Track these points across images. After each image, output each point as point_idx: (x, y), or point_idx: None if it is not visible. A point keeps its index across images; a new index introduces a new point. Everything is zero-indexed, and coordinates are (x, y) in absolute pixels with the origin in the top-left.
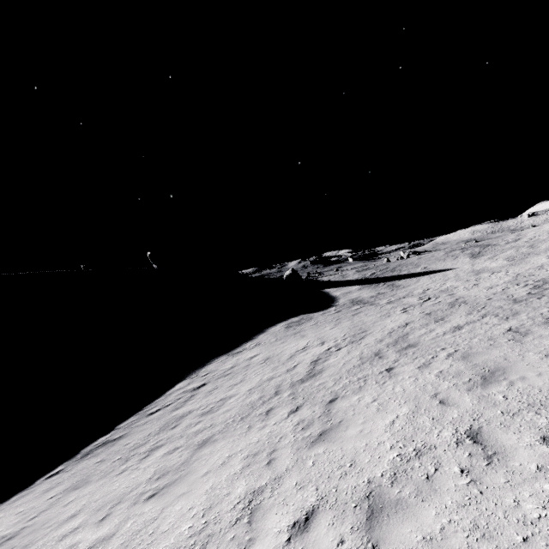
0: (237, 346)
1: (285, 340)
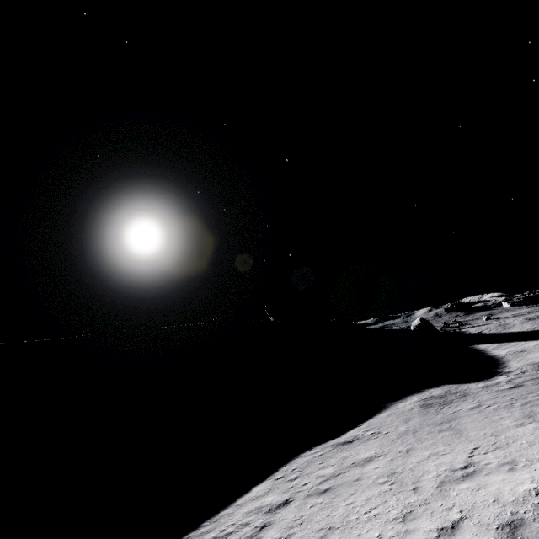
0: (345, 430)
1: (423, 435)
